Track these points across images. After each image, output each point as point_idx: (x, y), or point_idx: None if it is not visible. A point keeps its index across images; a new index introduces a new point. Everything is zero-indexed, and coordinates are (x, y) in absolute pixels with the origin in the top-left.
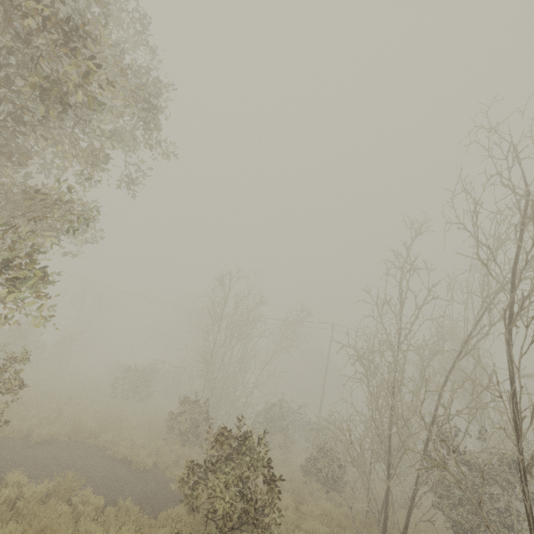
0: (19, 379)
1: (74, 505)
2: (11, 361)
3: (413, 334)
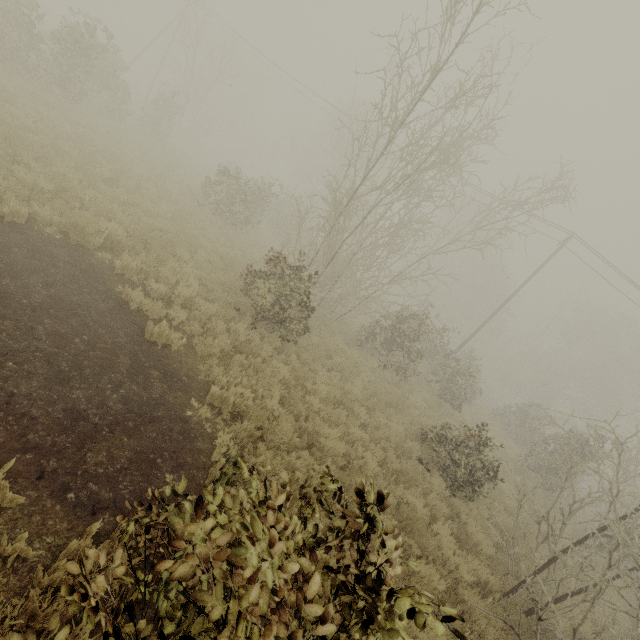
0: None
1: None
2: None
3: None
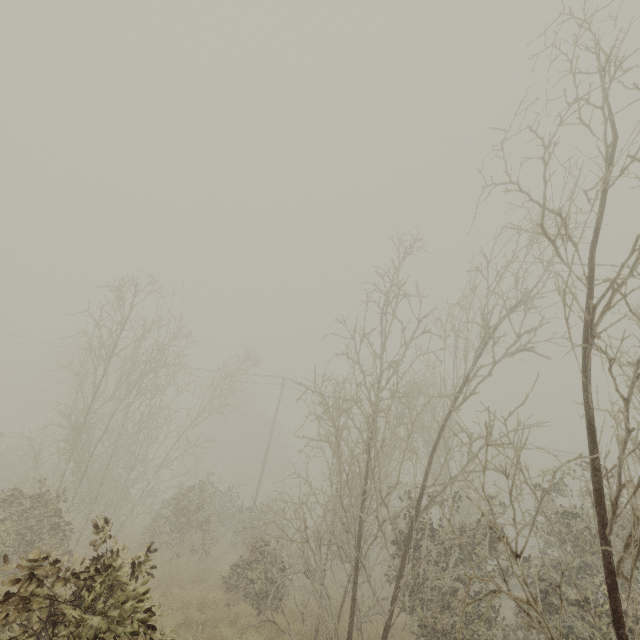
0: None
1: None
2: None
3: (403, 374)
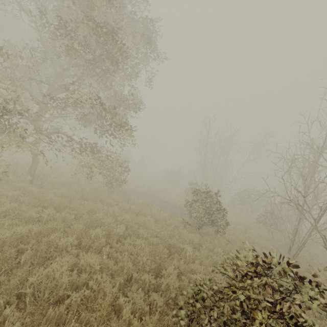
0: (127, 167)
1: (151, 208)
2: (124, 162)
3: None
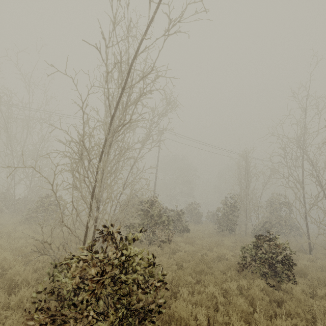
0: None
1: None
2: None
3: None
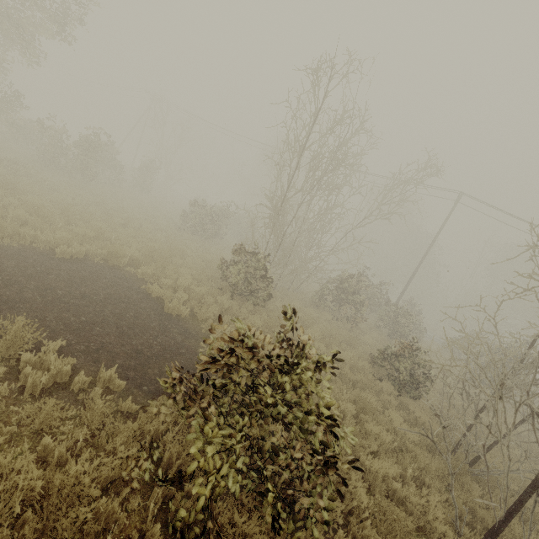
0: None
1: (27, 361)
2: None
3: None
